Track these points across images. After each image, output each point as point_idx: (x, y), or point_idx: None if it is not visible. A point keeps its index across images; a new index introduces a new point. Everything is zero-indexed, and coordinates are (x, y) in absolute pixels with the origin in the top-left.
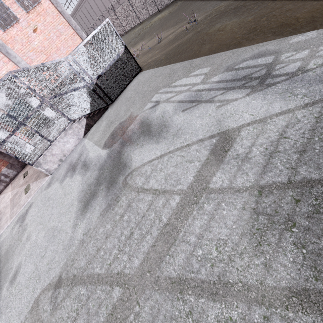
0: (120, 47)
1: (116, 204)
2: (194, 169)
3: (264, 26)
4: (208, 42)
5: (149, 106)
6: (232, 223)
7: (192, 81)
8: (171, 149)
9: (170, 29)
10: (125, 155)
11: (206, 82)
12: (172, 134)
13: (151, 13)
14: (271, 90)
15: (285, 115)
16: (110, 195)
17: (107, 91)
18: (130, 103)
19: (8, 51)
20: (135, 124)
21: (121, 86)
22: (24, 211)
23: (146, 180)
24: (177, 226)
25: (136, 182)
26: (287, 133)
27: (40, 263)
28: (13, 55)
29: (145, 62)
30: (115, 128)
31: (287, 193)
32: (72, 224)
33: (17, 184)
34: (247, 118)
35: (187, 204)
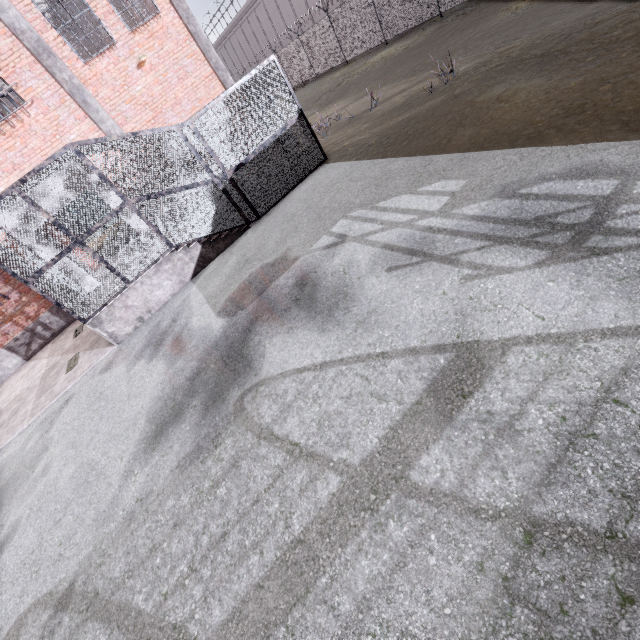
0: (290, 113)
1: (212, 452)
2: (384, 419)
3: (605, 105)
4: (472, 123)
5: (323, 242)
6: (444, 600)
7: (420, 204)
8: (347, 355)
9: (399, 83)
10: (254, 342)
11: (450, 212)
12: (356, 319)
13: (369, 46)
14: (599, 265)
15: (625, 341)
16: (206, 424)
17: (252, 195)
18: (290, 228)
19: (86, 99)
20: (289, 276)
21: (281, 188)
22: (55, 408)
23: (280, 413)
24: (320, 557)
25: (260, 411)
26: (625, 391)
27: (48, 536)
28: (95, 107)
29: (338, 144)
30: (250, 276)
31: (602, 566)
32: (124, 469)
33: (60, 347)
34: (528, 324)
35: (352, 506)
